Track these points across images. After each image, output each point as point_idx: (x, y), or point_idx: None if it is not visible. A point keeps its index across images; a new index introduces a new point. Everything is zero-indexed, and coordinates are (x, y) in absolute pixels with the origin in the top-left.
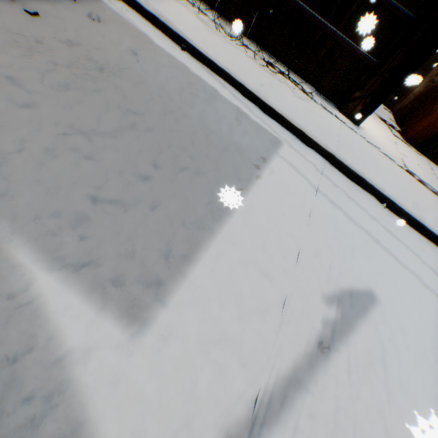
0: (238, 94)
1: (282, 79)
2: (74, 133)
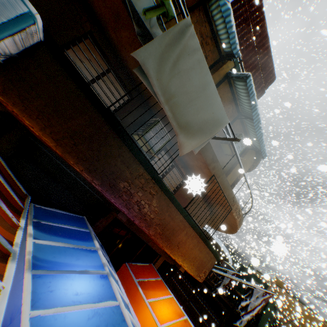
0: None
1: None
2: None
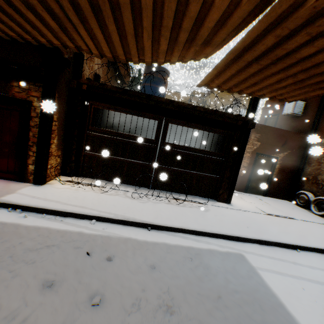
0: (194, 236)
1: (187, 203)
2: None
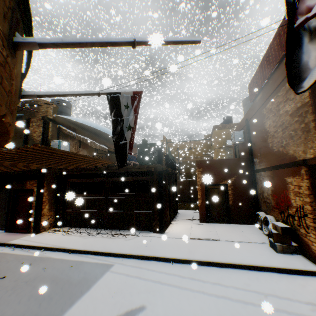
0: (95, 255)
1: (121, 236)
2: (9, 309)
